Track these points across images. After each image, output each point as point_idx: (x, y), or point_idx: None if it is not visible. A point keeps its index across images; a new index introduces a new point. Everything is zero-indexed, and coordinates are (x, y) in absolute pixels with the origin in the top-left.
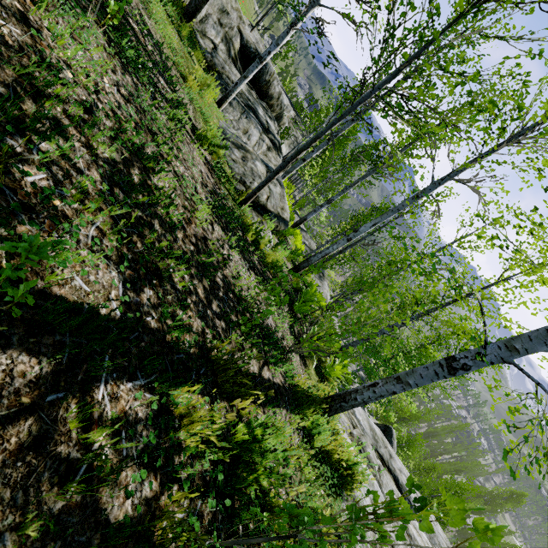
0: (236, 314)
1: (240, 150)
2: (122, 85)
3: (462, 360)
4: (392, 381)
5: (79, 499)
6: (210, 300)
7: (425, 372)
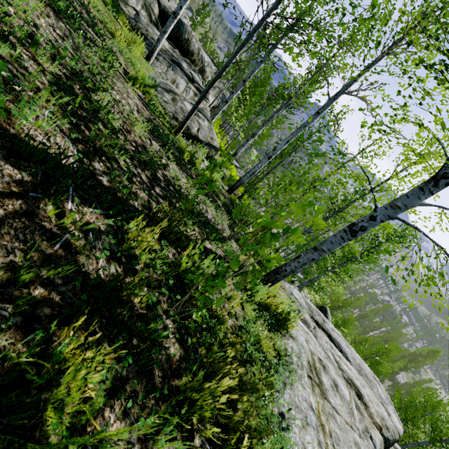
0: (178, 201)
1: (169, 93)
2: (56, 27)
3: (360, 224)
4: (311, 251)
5: (63, 254)
6: (153, 185)
7: (334, 238)
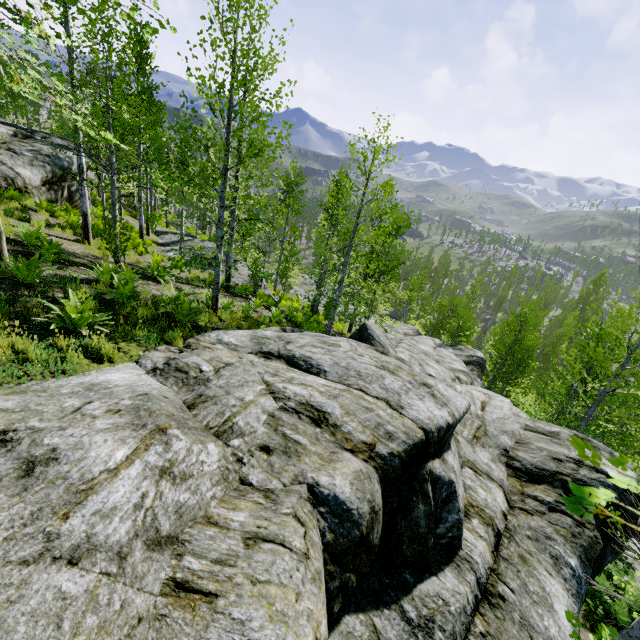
0: None
1: None
2: None
3: None
4: None
5: None
6: None
7: None
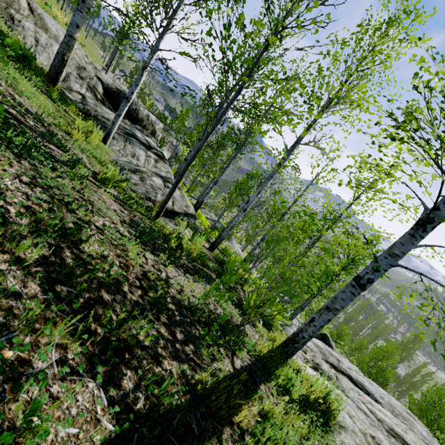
0: (195, 327)
1: (136, 173)
2: (21, 173)
3: (366, 277)
4: (324, 312)
5: None
6: (173, 332)
7: (344, 295)
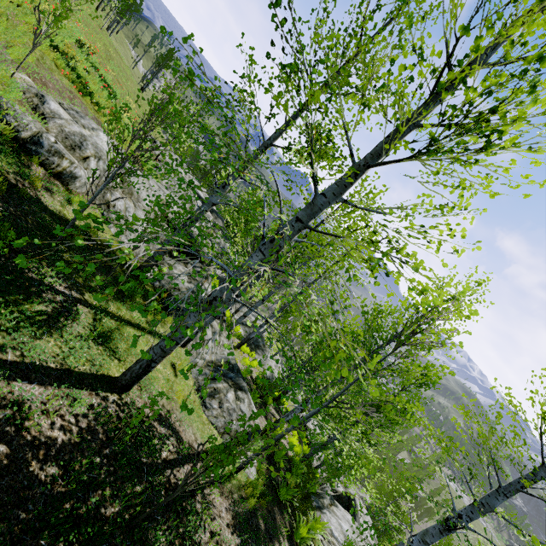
0: None
1: (215, 397)
2: None
3: None
4: None
5: None
6: None
7: None
